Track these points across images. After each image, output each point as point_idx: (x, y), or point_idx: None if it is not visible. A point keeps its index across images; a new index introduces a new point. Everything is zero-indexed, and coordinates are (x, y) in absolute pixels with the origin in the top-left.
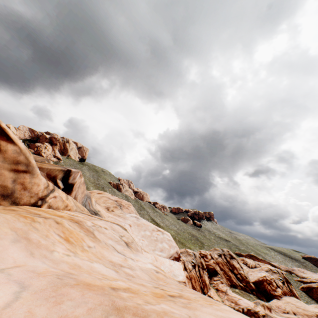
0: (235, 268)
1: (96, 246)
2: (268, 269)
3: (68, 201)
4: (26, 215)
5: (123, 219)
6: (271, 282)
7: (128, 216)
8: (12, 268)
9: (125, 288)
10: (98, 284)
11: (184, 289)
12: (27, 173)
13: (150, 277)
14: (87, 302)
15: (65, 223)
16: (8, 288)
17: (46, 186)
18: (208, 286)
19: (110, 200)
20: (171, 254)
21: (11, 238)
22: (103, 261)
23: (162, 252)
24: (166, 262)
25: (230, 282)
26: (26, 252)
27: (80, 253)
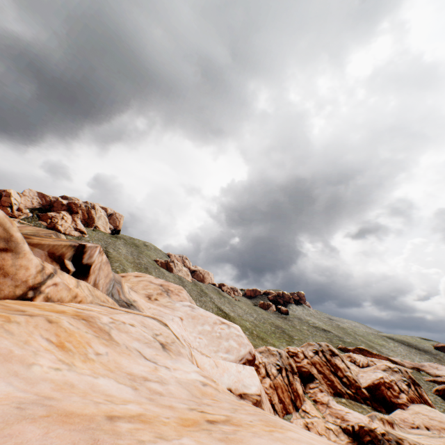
0: (339, 369)
1: (109, 353)
2: (385, 367)
3: (78, 290)
4: None
5: (172, 310)
6: (391, 385)
7: (179, 305)
8: None
9: (134, 415)
10: (87, 412)
11: (239, 409)
12: (7, 251)
13: (191, 392)
14: None
15: (64, 321)
16: None
17: (41, 269)
18: (302, 398)
19: (152, 285)
20: (242, 356)
21: None
22: (117, 374)
23: (228, 353)
24: (232, 368)
25: (333, 390)
26: None
27: (80, 365)
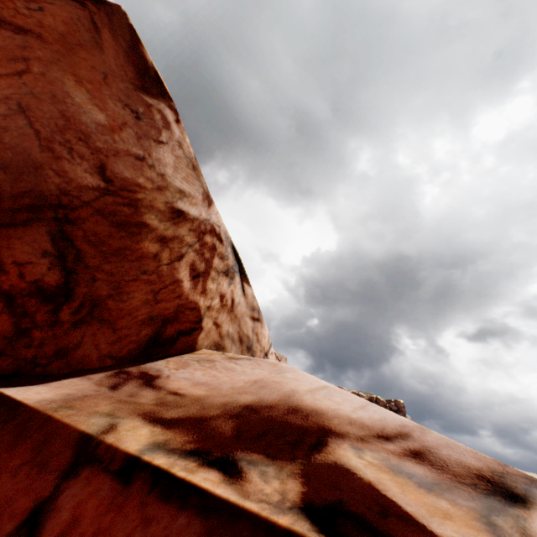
0: None
1: None
2: None
3: None
4: None
5: None
6: None
7: None
8: None
9: None
10: None
11: None
12: (258, 321)
13: None
14: None
15: None
16: None
17: (268, 339)
18: None
19: None
20: None
21: None
22: None
23: None
24: None
25: None
26: None
27: None
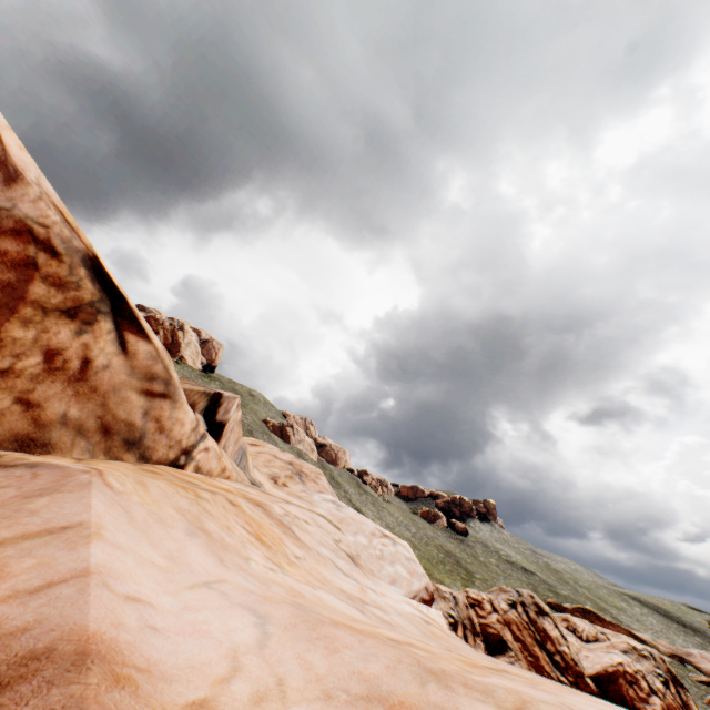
0: (550, 638)
1: (306, 557)
2: (627, 646)
3: (224, 460)
4: (182, 485)
5: (309, 505)
6: (635, 679)
7: (319, 499)
8: (219, 582)
9: (406, 642)
10: (361, 628)
11: (496, 662)
12: (165, 398)
13: (420, 630)
14: (376, 654)
15: (243, 505)
16: (241, 616)
17: (195, 427)
18: None
19: (277, 461)
20: (415, 592)
21: (182, 527)
22: (330, 587)
23: (394, 584)
24: None
25: (538, 672)
26: (213, 557)
27: (288, 568)
